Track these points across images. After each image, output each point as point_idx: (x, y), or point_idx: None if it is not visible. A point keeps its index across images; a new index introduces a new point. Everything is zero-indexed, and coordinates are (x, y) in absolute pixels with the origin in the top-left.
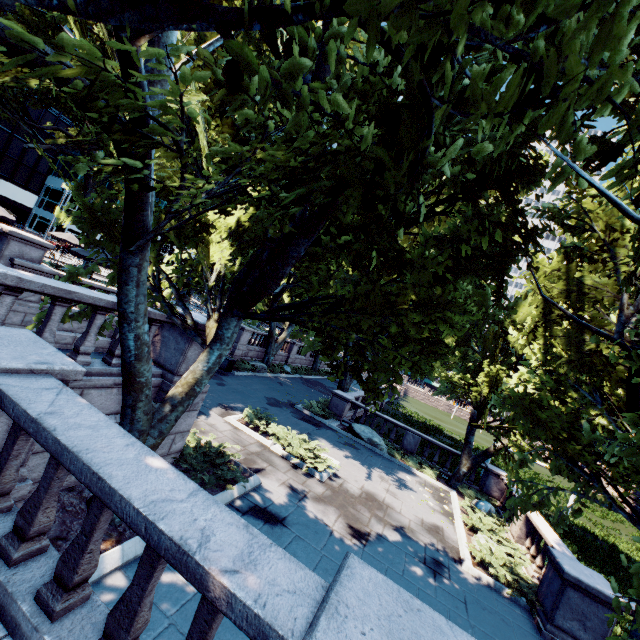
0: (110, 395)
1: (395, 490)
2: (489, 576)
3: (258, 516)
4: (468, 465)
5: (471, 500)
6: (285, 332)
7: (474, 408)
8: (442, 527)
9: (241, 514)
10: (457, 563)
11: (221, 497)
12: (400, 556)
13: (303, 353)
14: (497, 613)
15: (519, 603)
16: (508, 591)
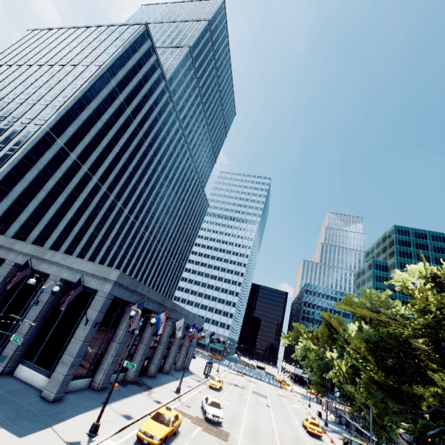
0: None
1: None
2: None
3: None
4: None
5: None
6: None
7: None
8: None
9: None
10: None
11: None
12: None
13: None
14: None
15: None
16: None
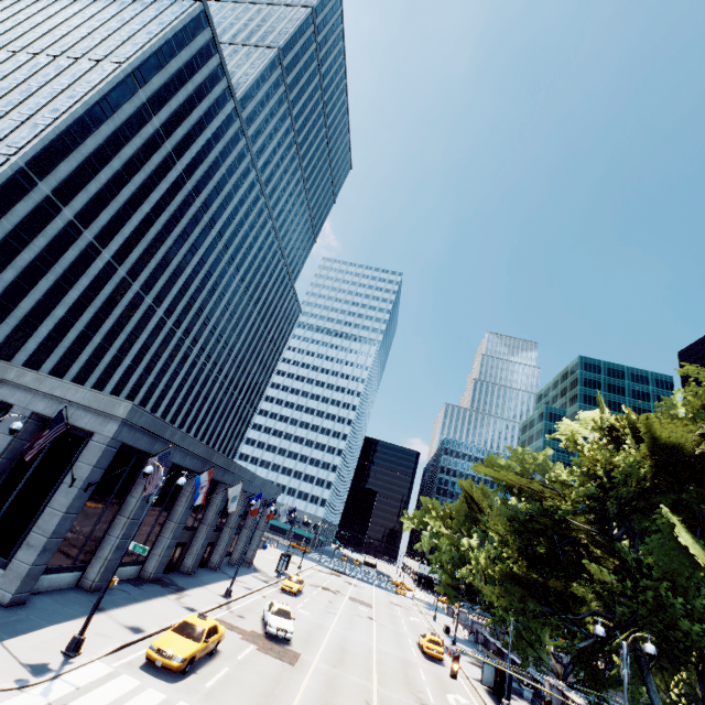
0: None
1: None
2: None
3: None
4: None
5: None
6: None
7: None
8: None
9: None
10: None
11: None
12: None
13: None
14: None
15: None
16: None
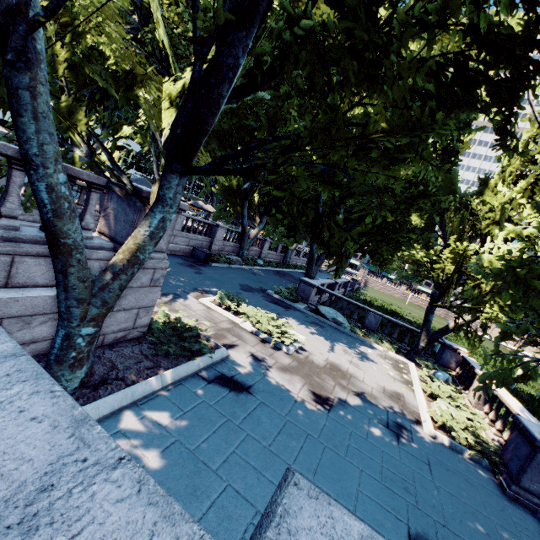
0: (52, 265)
1: (358, 362)
2: (450, 438)
3: (224, 384)
4: (426, 340)
5: (428, 370)
6: (256, 229)
7: (435, 289)
8: (403, 394)
9: (207, 383)
10: (419, 426)
11: (186, 367)
12: (364, 421)
13: (273, 246)
14: (460, 474)
15: (480, 463)
16: (470, 453)
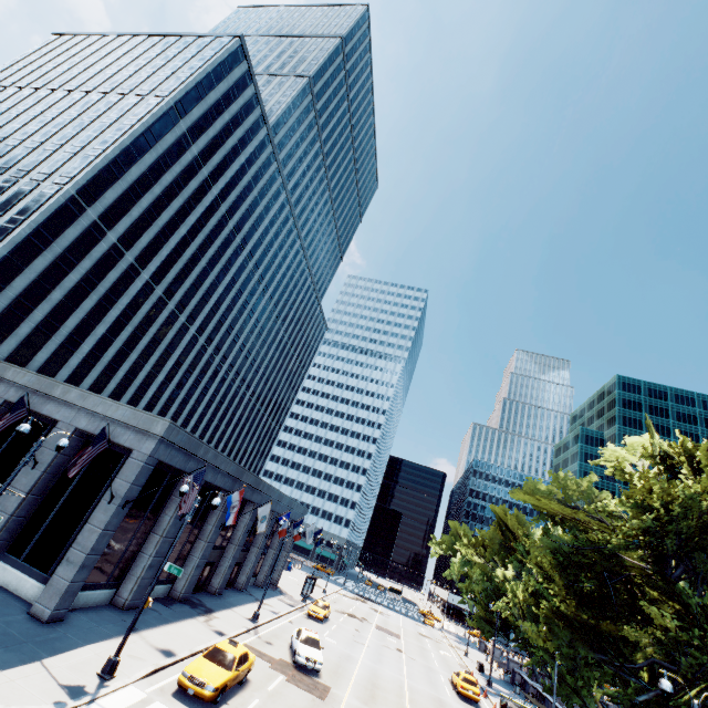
0: None
1: None
2: None
3: None
4: None
5: None
6: None
7: None
8: None
9: None
10: None
11: None
12: None
13: None
14: None
15: None
16: None
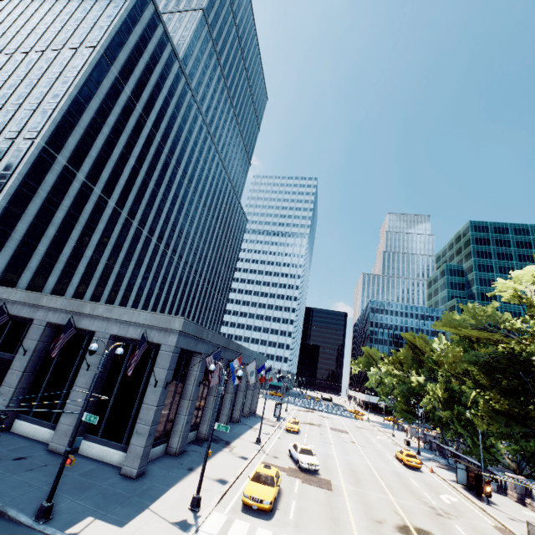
0: None
1: None
2: None
3: None
4: None
5: None
6: None
7: None
8: None
9: None
10: None
11: None
12: None
13: None
14: None
15: None
16: None
